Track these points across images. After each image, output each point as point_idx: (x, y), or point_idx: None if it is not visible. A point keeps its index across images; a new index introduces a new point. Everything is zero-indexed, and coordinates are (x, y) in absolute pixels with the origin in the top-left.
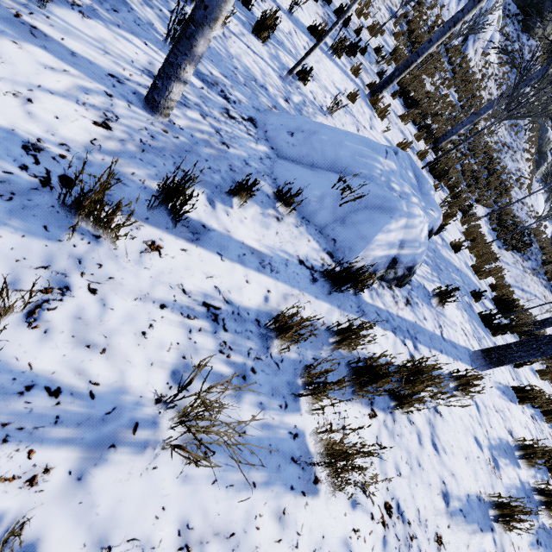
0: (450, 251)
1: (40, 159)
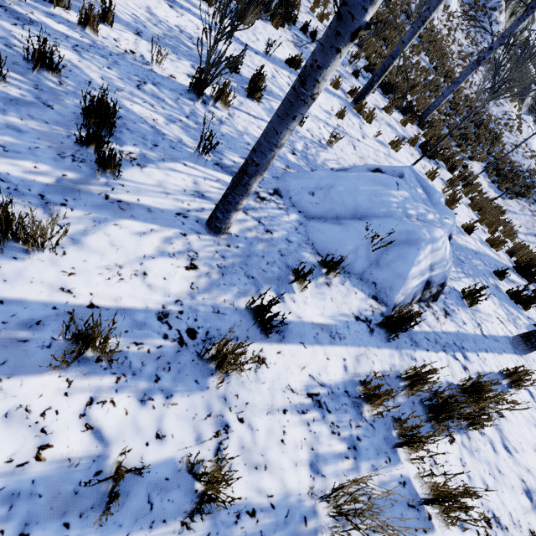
0: (464, 235)
1: (170, 323)
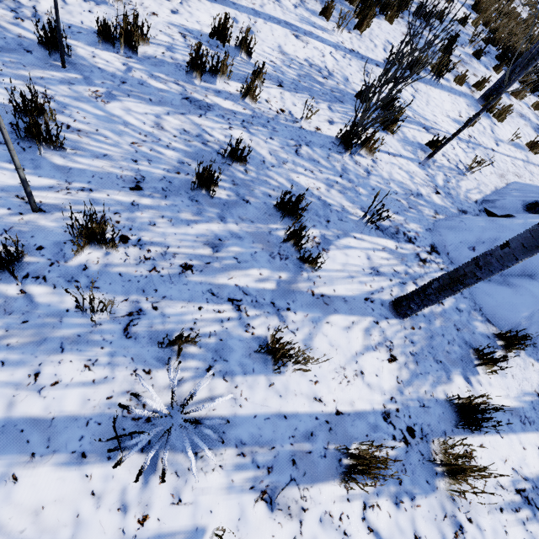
0: None
1: (393, 422)
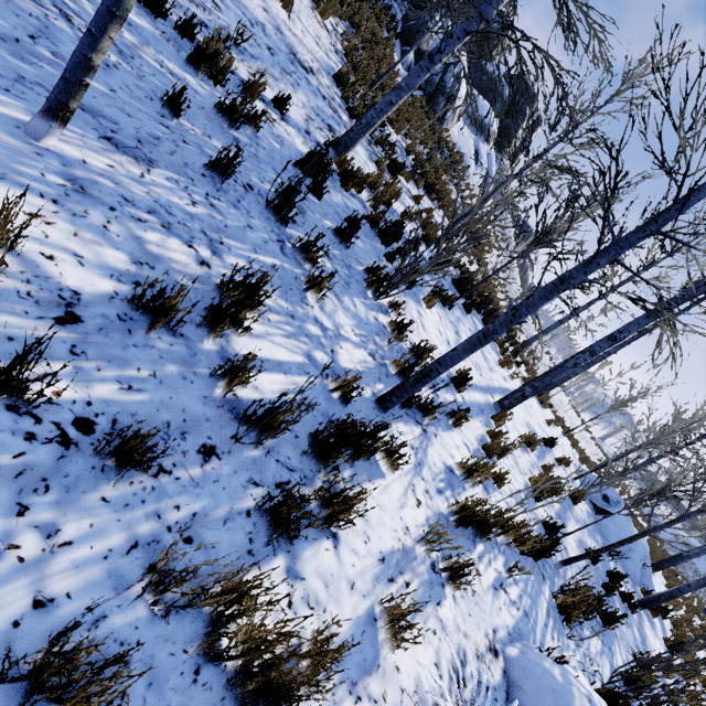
0: None
1: None
